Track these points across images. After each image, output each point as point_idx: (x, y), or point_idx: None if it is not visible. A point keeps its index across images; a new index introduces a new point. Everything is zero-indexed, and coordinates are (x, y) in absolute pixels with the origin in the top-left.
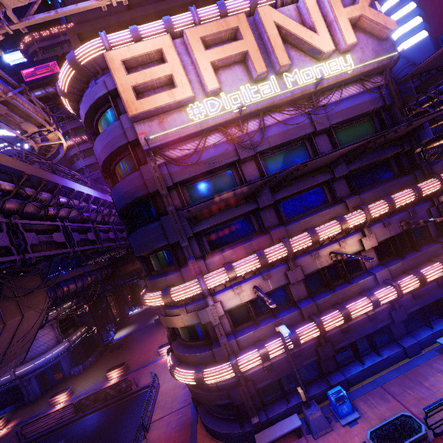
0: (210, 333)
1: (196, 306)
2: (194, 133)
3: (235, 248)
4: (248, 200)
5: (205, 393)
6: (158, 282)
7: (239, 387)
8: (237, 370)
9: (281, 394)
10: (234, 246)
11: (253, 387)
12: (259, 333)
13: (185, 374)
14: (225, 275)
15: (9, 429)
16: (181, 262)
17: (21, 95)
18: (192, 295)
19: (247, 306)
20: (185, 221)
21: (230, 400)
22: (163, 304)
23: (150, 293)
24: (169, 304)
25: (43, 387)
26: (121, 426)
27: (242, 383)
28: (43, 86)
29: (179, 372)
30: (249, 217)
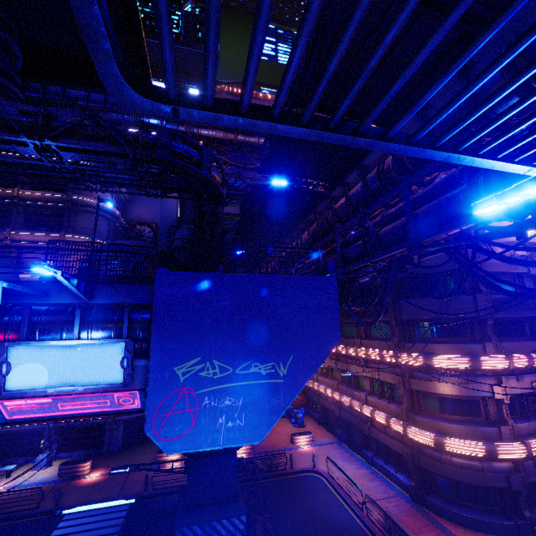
0: (491, 411)
1: (487, 381)
2: (514, 242)
3: (520, 342)
4: (535, 307)
5: (477, 471)
6: (452, 347)
7: (517, 473)
8: (530, 452)
9: (534, 500)
10: (516, 340)
11: (526, 478)
12: (532, 427)
13: (470, 442)
14: (526, 361)
15: (103, 475)
16: (477, 337)
17: (204, 129)
18: (497, 367)
19: (516, 398)
20: (491, 304)
21: (506, 484)
22: (459, 368)
23: (444, 355)
24: (474, 369)
25: (125, 439)
26: (307, 501)
27: (521, 470)
28: (227, 131)
29: (458, 440)
30: (521, 322)
